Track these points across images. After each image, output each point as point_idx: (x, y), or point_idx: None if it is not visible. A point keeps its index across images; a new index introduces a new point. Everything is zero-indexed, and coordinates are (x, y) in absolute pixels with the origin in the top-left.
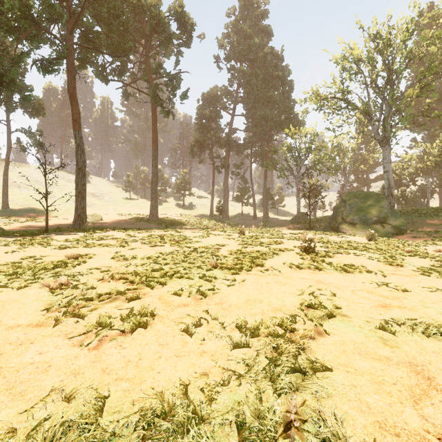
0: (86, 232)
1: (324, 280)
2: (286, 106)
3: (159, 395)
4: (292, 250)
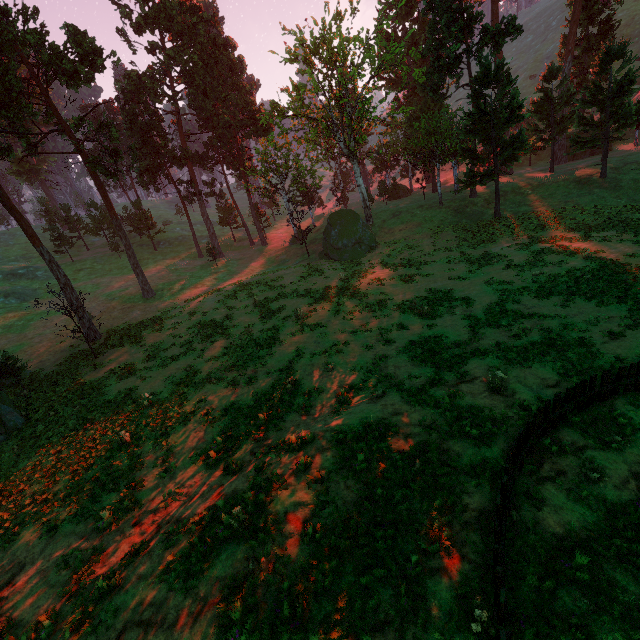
0: (130, 345)
1: (303, 340)
2: (246, 100)
3: (270, 386)
4: (292, 317)
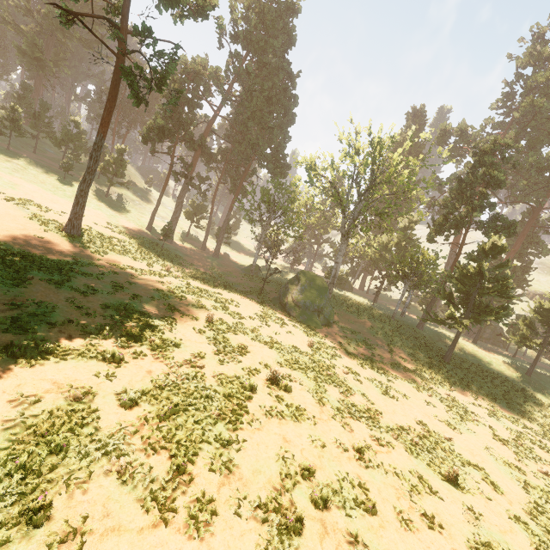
0: None
1: (287, 435)
2: (280, 143)
3: None
4: (259, 372)
